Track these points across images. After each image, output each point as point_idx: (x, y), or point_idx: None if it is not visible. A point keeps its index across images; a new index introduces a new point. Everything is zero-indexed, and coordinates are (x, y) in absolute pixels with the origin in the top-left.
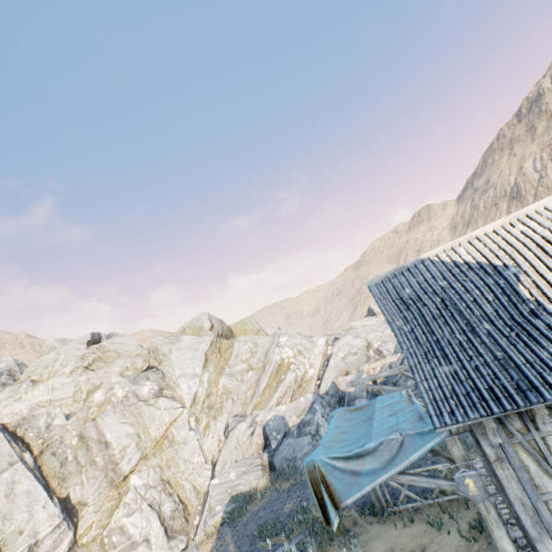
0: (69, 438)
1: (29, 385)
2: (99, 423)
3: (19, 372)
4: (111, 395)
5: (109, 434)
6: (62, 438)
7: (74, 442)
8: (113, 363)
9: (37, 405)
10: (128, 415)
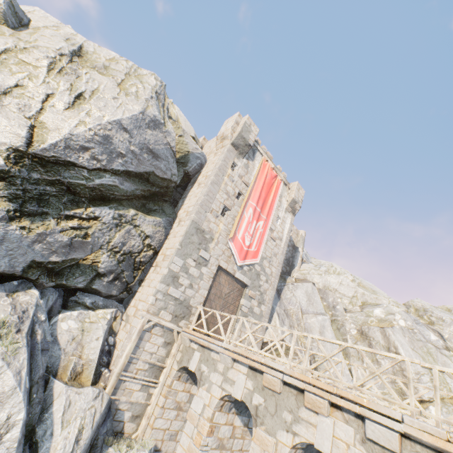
0: (347, 326)
1: (326, 270)
2: (389, 334)
3: (310, 258)
4: (392, 318)
5: (402, 349)
6: (342, 322)
7: (353, 332)
8: (376, 295)
9: (327, 287)
10: (416, 346)
